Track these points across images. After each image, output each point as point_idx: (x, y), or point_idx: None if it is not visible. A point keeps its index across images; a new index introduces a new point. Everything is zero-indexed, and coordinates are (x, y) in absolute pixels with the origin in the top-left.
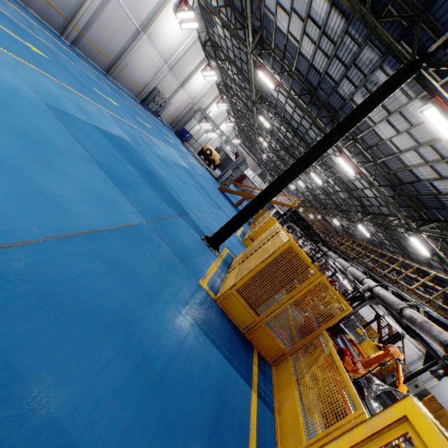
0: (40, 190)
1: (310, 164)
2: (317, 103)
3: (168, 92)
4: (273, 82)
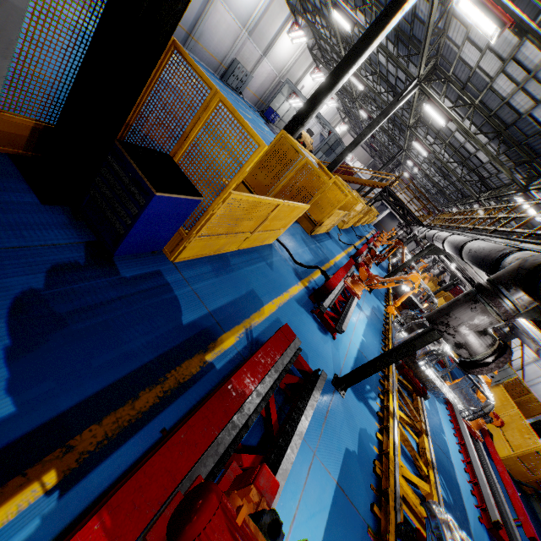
0: None
1: (335, 83)
2: (404, 41)
3: (249, 64)
4: (348, 22)
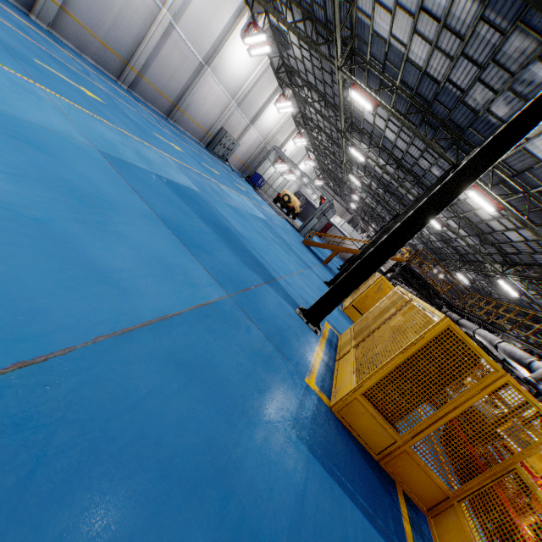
0: (90, 263)
1: (450, 202)
2: (432, 123)
3: (236, 132)
4: (371, 102)
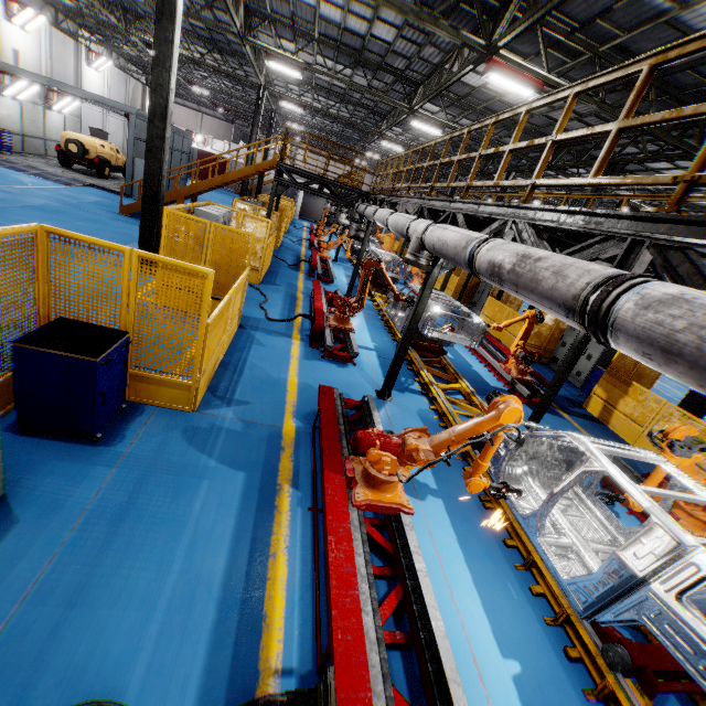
0: None
1: None
2: None
3: None
4: None
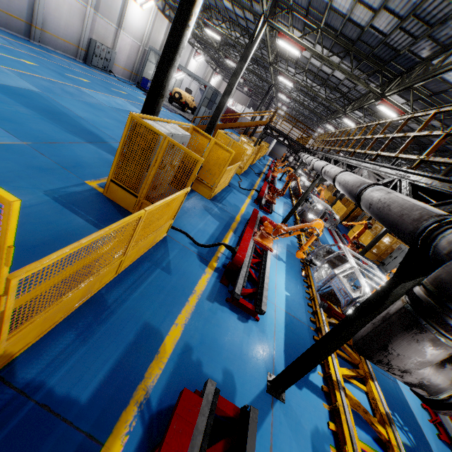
0: None
1: (179, 41)
2: None
3: (108, 40)
4: None
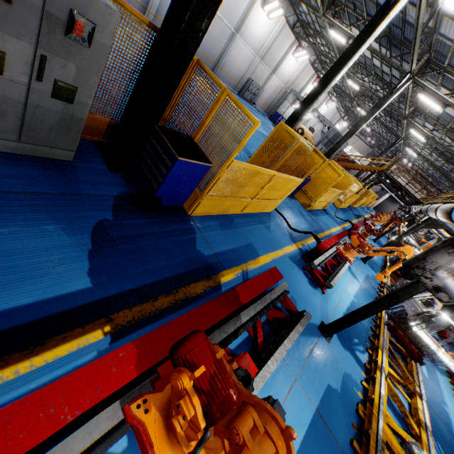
0: None
1: (328, 83)
2: (396, 44)
3: (261, 81)
4: (343, 36)
